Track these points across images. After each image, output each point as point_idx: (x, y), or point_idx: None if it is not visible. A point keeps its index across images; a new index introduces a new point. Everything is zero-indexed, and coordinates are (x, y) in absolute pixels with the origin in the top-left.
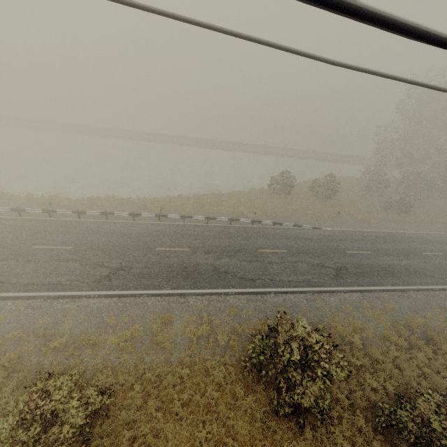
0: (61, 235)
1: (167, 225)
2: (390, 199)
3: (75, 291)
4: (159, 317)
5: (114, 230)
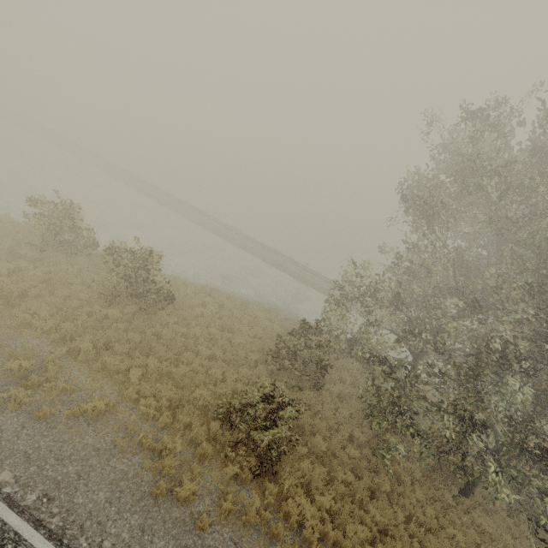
0: None
1: None
2: (325, 412)
3: None
4: None
5: None
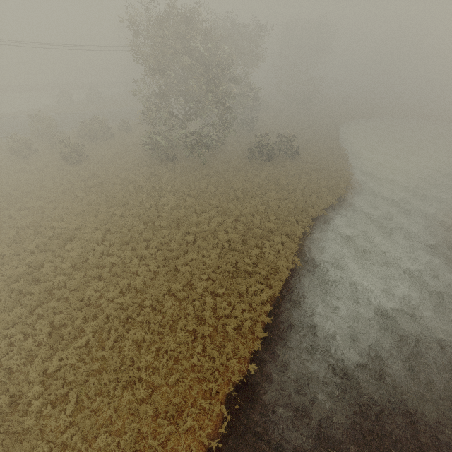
0: None
1: None
2: None
3: None
4: None
5: None
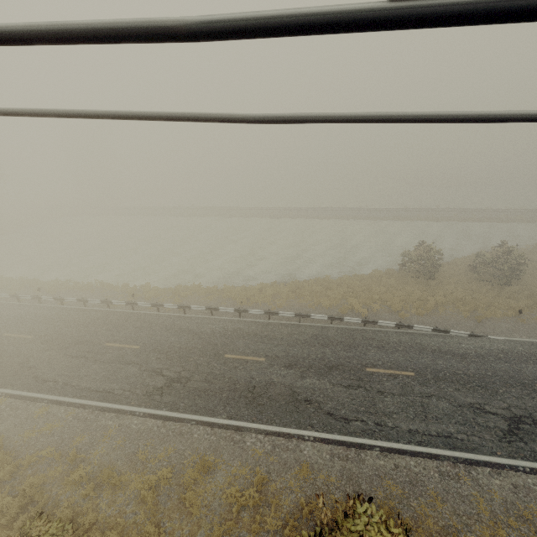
0: (134, 331)
1: (248, 322)
2: None
3: (123, 404)
4: (200, 460)
5: (188, 327)
